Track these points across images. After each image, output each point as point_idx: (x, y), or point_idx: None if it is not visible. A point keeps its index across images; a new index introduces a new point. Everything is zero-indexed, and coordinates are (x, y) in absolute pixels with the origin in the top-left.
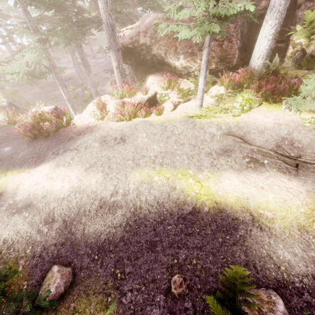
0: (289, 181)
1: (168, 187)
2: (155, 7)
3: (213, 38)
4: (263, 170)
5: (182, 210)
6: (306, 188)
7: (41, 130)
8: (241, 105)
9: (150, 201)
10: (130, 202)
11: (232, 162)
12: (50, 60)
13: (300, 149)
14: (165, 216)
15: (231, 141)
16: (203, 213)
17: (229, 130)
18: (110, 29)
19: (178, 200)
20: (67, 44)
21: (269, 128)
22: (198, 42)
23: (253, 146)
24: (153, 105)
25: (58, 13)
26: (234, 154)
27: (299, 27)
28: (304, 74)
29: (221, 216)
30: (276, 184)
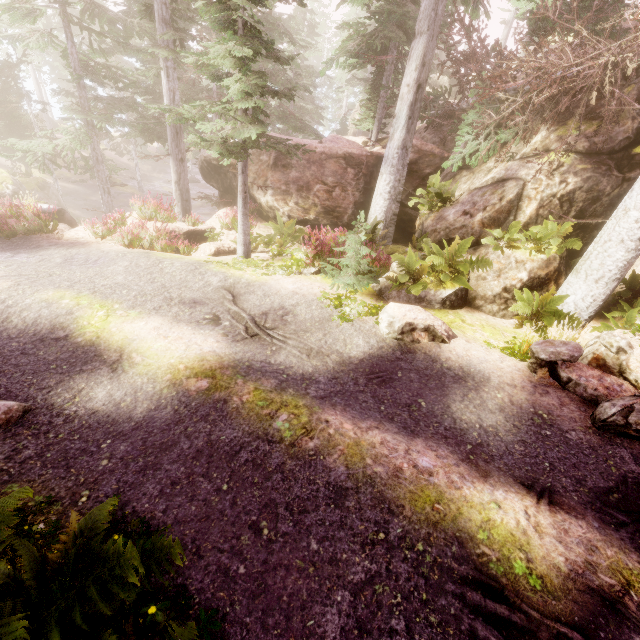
0: (213, 342)
1: (66, 311)
2: (291, 128)
3: (322, 180)
4: (208, 329)
5: (51, 334)
6: (217, 350)
7: (4, 225)
8: (286, 265)
9: (30, 319)
10: (7, 314)
11: (186, 313)
12: (96, 151)
13: (285, 323)
14: (26, 335)
15: (220, 295)
16: (71, 342)
17: (233, 285)
18: (174, 132)
19: (61, 324)
20: (148, 141)
21: (281, 294)
22: (225, 164)
23: (235, 307)
24: (196, 242)
25: (151, 101)
26: (201, 308)
27: (420, 192)
28: (404, 252)
29: (87, 350)
30: (192, 339)
